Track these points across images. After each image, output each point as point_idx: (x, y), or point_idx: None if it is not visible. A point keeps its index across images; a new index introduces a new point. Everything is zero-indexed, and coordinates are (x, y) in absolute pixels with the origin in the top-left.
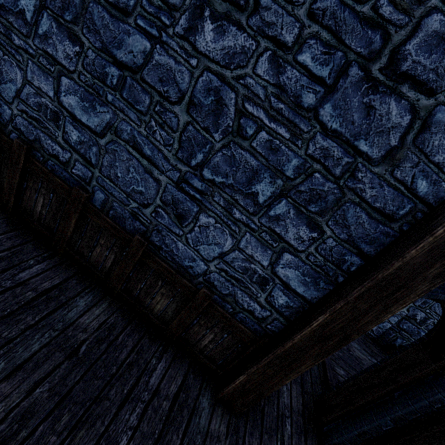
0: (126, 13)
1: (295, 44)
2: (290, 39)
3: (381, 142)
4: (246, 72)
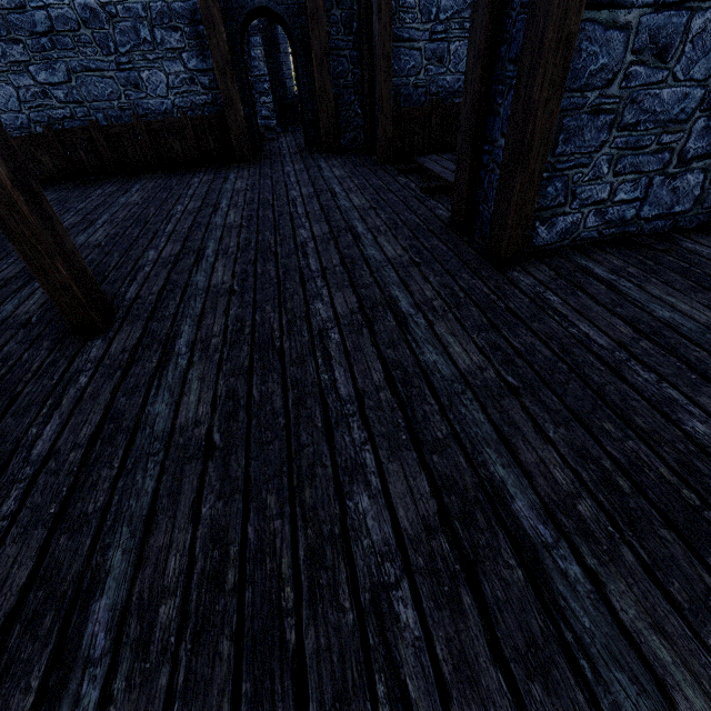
0: (24, 7)
1: None
2: None
3: None
4: None
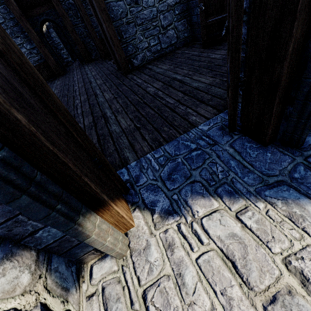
0: None
1: None
2: None
3: (1, 18)
4: None
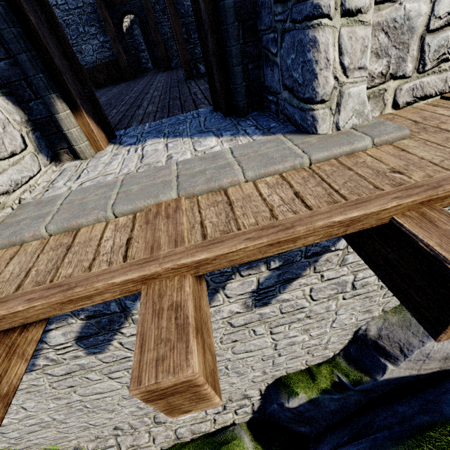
0: None
1: (56, 3)
2: (55, 3)
3: (80, 2)
4: (57, 14)
